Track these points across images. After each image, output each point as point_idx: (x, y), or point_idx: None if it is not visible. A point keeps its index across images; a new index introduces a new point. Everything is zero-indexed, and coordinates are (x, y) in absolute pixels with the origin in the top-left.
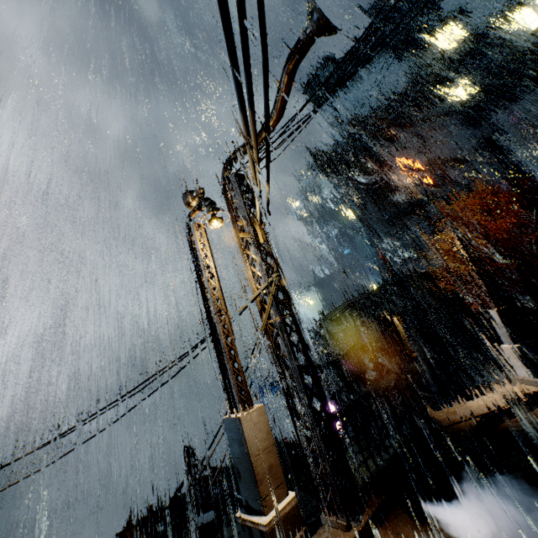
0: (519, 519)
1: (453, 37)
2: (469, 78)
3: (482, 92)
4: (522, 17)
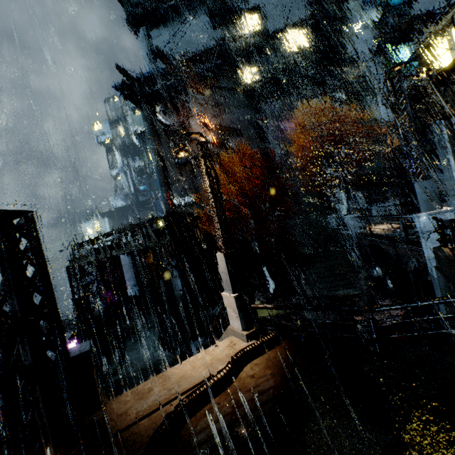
0: None
1: (252, 25)
2: (255, 67)
3: (261, 83)
4: (292, 38)
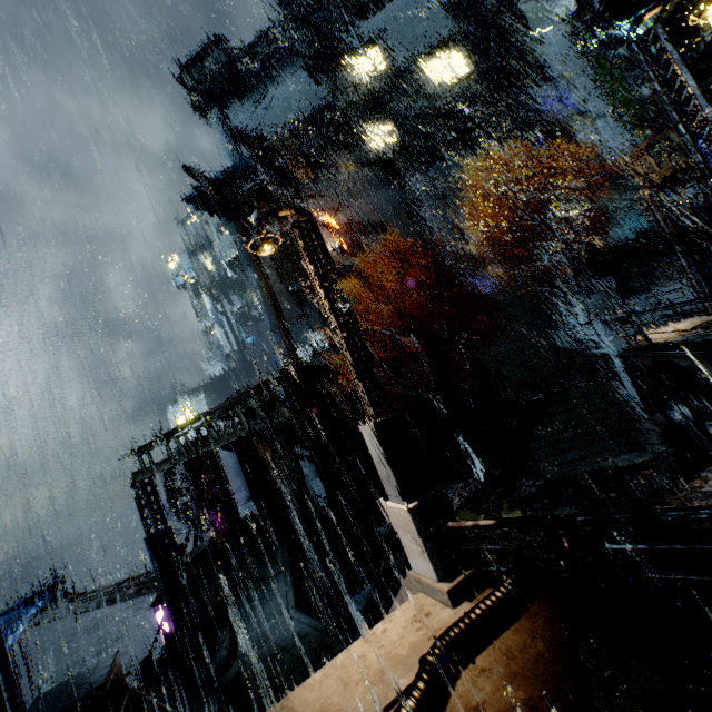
0: None
1: (372, 64)
2: (388, 123)
3: (401, 145)
4: (438, 67)
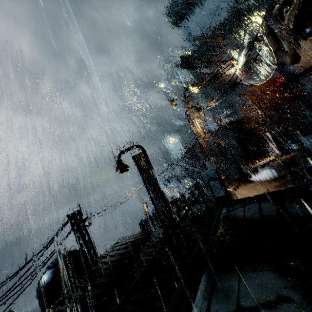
0: (271, 176)
1: None
2: (263, 11)
3: None
4: None
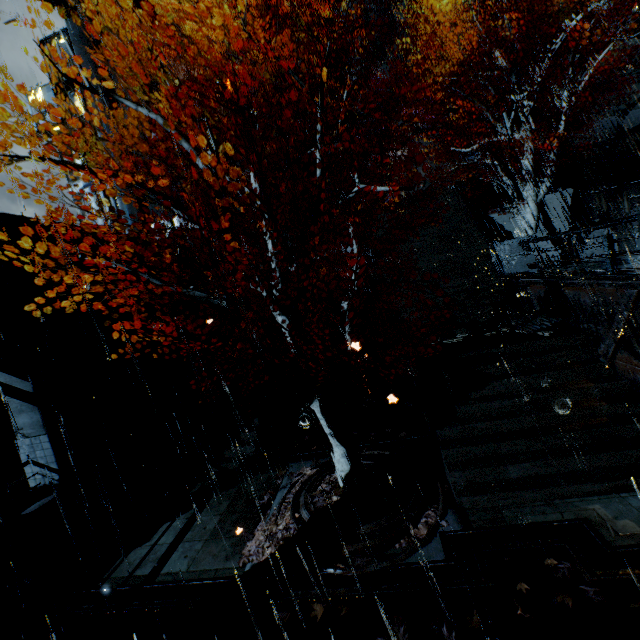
0: None
1: None
2: None
3: None
4: None
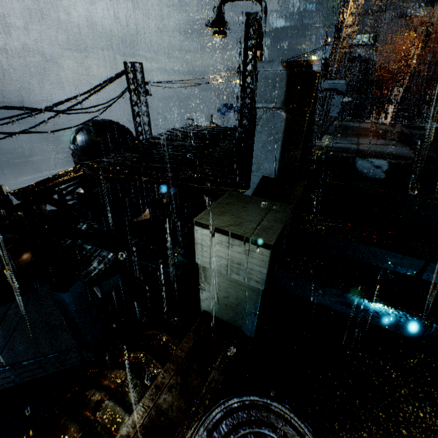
0: None
1: None
2: None
3: None
4: None
